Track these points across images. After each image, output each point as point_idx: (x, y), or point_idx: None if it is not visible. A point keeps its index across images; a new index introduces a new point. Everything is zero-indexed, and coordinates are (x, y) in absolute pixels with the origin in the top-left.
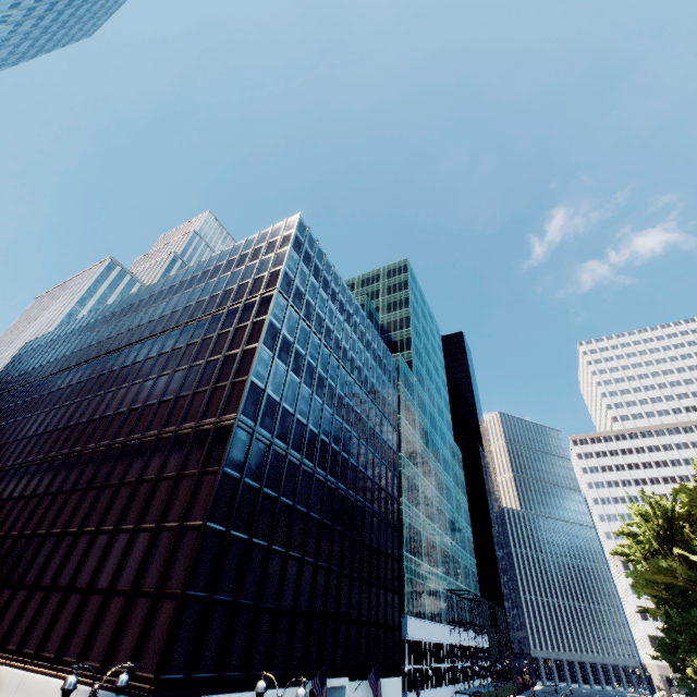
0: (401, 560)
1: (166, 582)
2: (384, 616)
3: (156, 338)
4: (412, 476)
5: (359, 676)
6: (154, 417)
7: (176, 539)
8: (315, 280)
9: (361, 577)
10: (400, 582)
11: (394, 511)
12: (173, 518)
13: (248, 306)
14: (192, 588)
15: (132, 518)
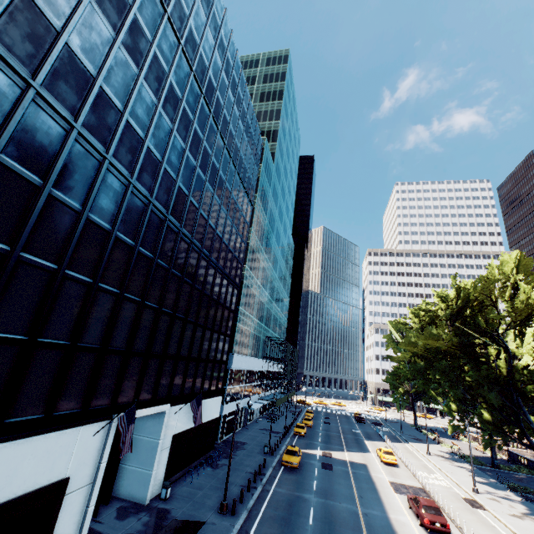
0: (236, 313)
1: None
2: (215, 354)
3: None
4: (256, 250)
5: (183, 401)
6: None
7: None
8: None
9: (196, 322)
10: (232, 329)
11: (238, 272)
12: None
13: None
14: None
15: None
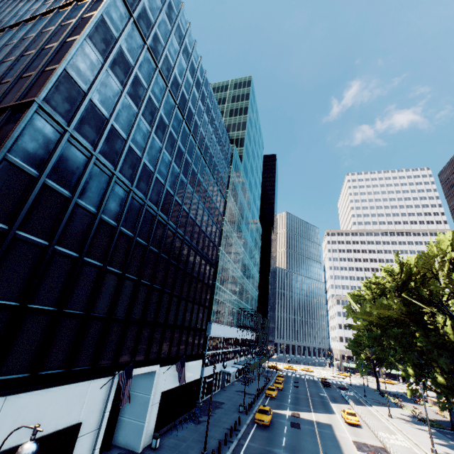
0: (213, 287)
1: None
2: (195, 323)
3: None
4: (229, 235)
5: (169, 363)
6: None
7: None
8: (167, 20)
9: (180, 296)
10: (210, 301)
11: (214, 254)
12: None
13: (81, 5)
14: None
15: None
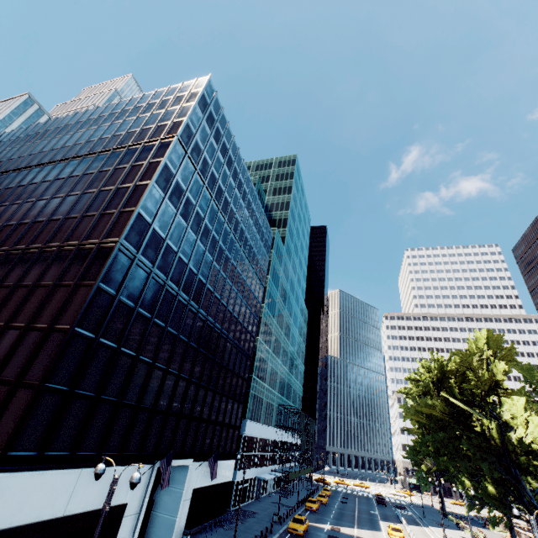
0: (249, 381)
1: (26, 374)
2: (229, 419)
3: (55, 164)
4: (269, 322)
5: (202, 459)
6: (41, 232)
7: (43, 339)
8: (215, 142)
9: (215, 389)
10: (246, 396)
11: (251, 345)
12: (43, 321)
13: (148, 148)
14: (52, 382)
15: (4, 317)
